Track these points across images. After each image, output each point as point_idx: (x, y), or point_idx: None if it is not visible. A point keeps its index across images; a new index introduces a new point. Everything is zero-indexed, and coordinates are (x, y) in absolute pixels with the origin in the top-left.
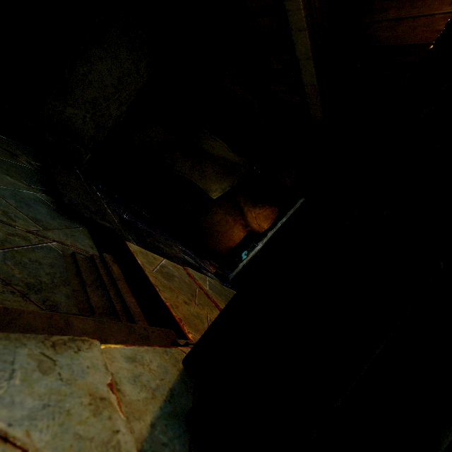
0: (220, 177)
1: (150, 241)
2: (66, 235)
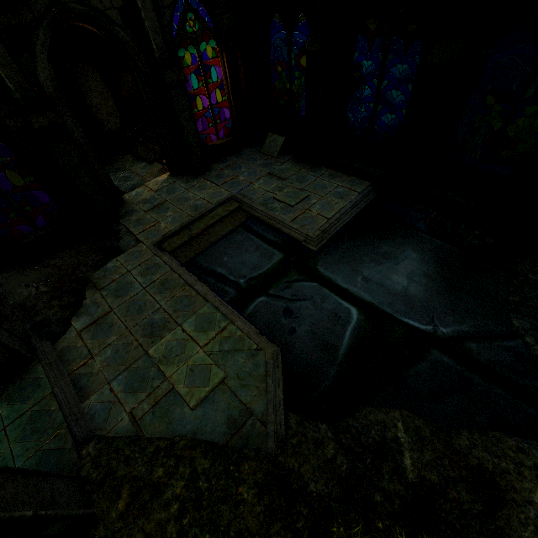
0: None
1: None
2: (156, 168)
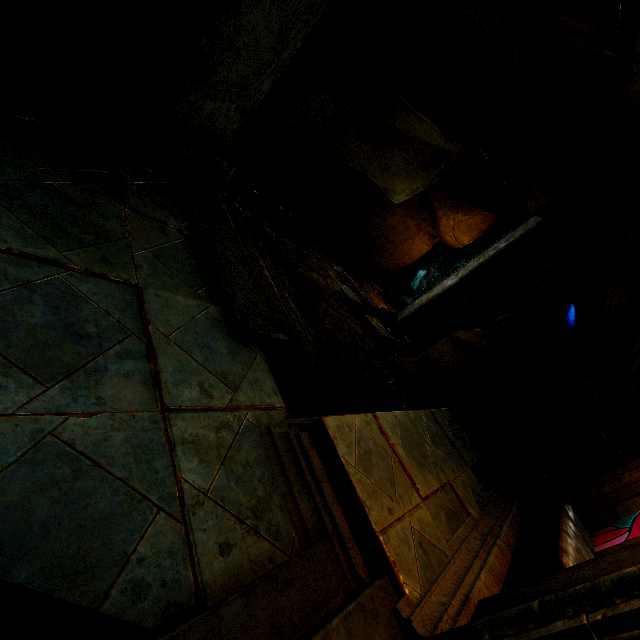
0: (413, 171)
1: (302, 272)
2: (252, 386)
